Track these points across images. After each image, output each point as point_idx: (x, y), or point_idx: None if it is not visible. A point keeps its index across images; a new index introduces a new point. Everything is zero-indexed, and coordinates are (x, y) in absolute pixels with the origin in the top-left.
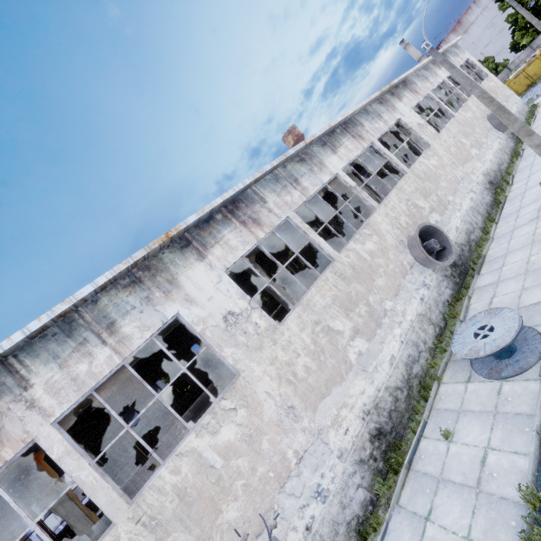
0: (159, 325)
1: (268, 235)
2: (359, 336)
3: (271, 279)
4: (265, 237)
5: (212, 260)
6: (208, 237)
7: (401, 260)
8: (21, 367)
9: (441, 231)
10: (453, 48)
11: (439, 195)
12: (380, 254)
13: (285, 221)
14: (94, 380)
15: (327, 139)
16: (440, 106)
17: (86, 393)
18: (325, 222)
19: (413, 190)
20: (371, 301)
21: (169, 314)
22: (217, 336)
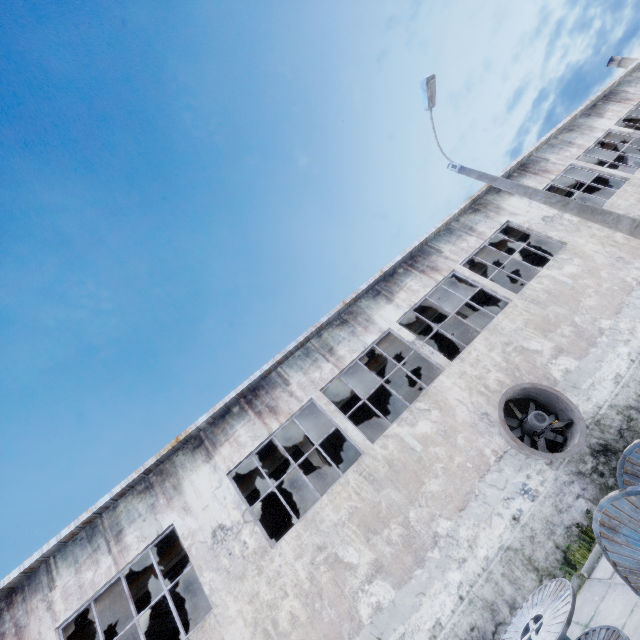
0: (154, 535)
1: (286, 424)
2: (382, 577)
3: (278, 481)
4: (282, 427)
5: (218, 461)
6: (220, 434)
7: (479, 448)
8: (55, 567)
9: (556, 394)
10: (635, 73)
11: (579, 323)
12: (441, 438)
13: (310, 402)
14: (93, 590)
15: (382, 286)
16: (599, 173)
17: (87, 602)
18: (363, 398)
19: (520, 326)
20: (412, 518)
21: (165, 524)
22: (201, 554)
